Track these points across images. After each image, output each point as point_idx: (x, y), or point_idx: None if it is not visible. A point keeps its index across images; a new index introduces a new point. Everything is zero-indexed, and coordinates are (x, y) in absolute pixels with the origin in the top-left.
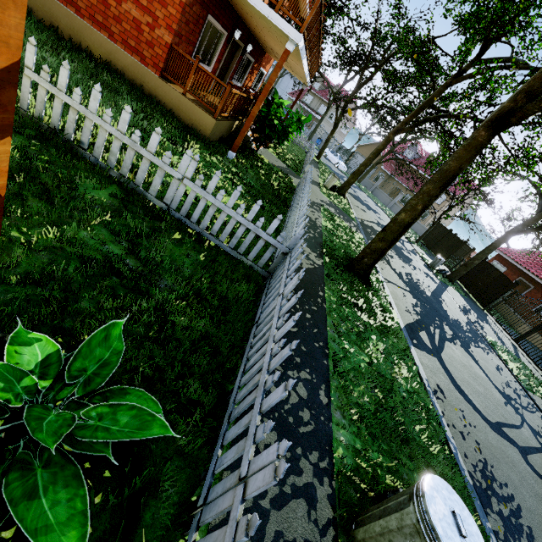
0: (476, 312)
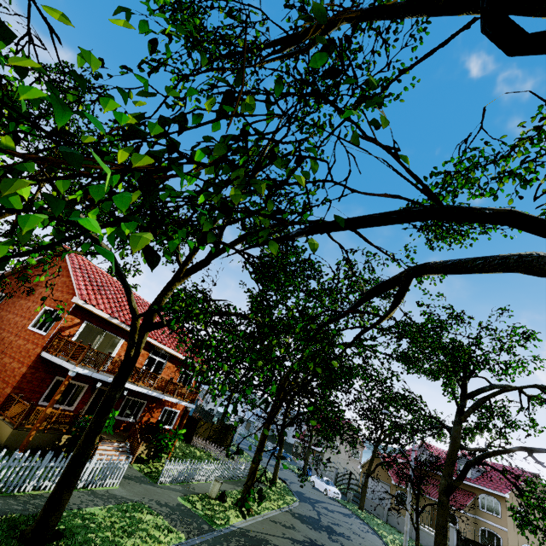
0: None
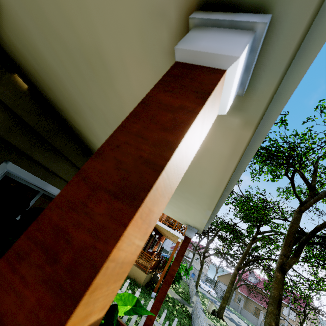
0: None
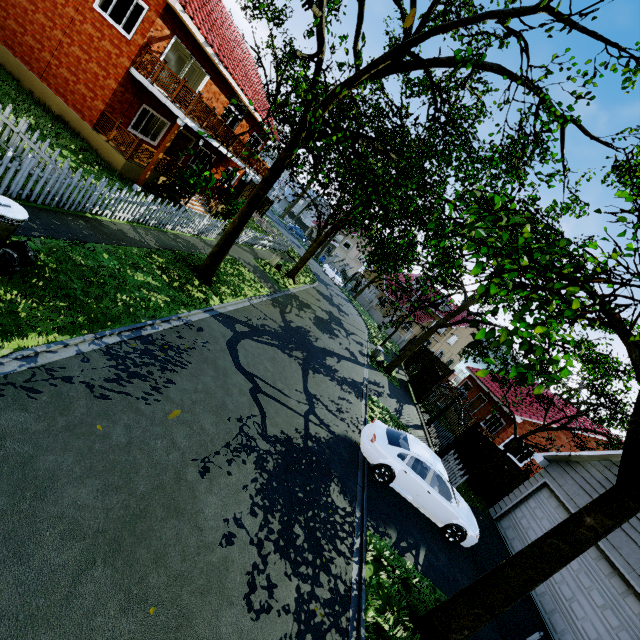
0: (392, 393)
